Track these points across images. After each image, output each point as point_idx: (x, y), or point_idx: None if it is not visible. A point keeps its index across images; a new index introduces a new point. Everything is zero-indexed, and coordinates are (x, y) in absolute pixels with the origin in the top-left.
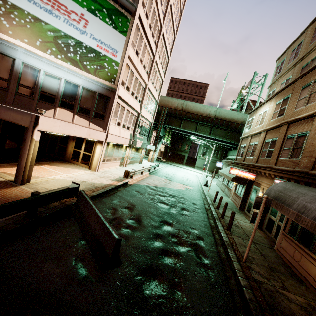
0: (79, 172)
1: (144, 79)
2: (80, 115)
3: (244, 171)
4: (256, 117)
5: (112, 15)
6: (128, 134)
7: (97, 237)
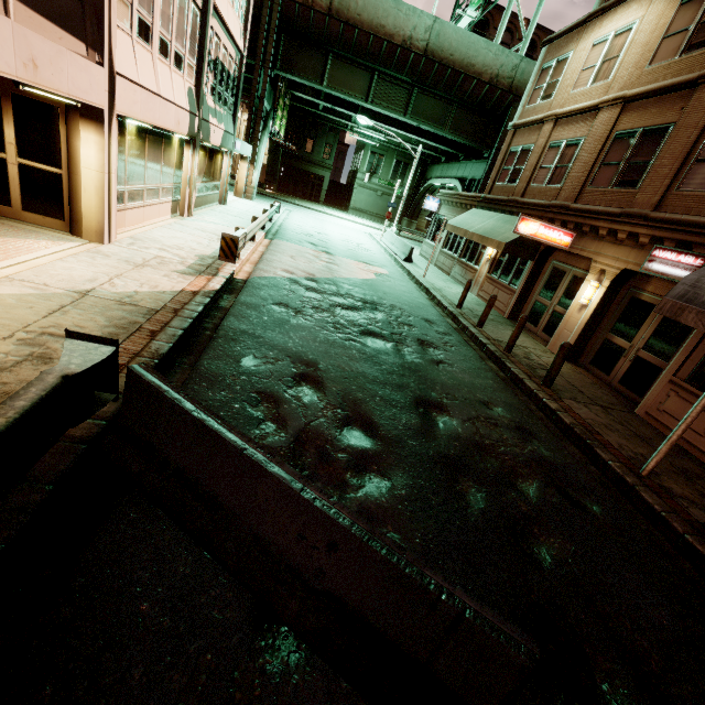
0: (37, 249)
1: None
2: None
3: (552, 226)
4: (582, 54)
5: None
6: (182, 87)
7: (348, 610)
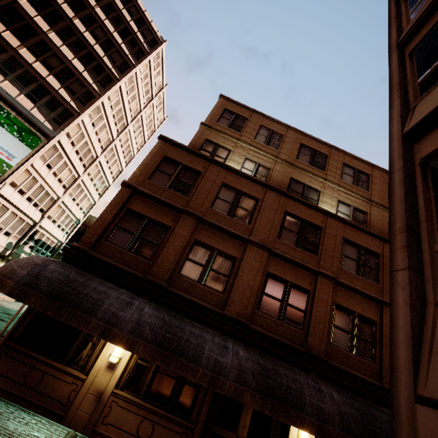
0: None
1: (57, 191)
2: None
3: None
4: None
5: (24, 132)
6: (5, 240)
7: None
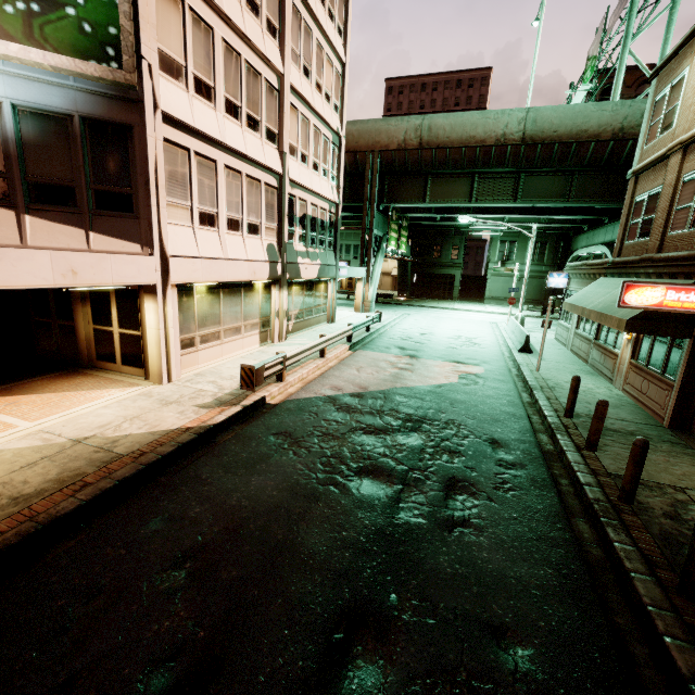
0: (99, 398)
1: (267, 52)
2: (42, 212)
3: (690, 287)
4: None
5: None
6: (259, 246)
7: None
